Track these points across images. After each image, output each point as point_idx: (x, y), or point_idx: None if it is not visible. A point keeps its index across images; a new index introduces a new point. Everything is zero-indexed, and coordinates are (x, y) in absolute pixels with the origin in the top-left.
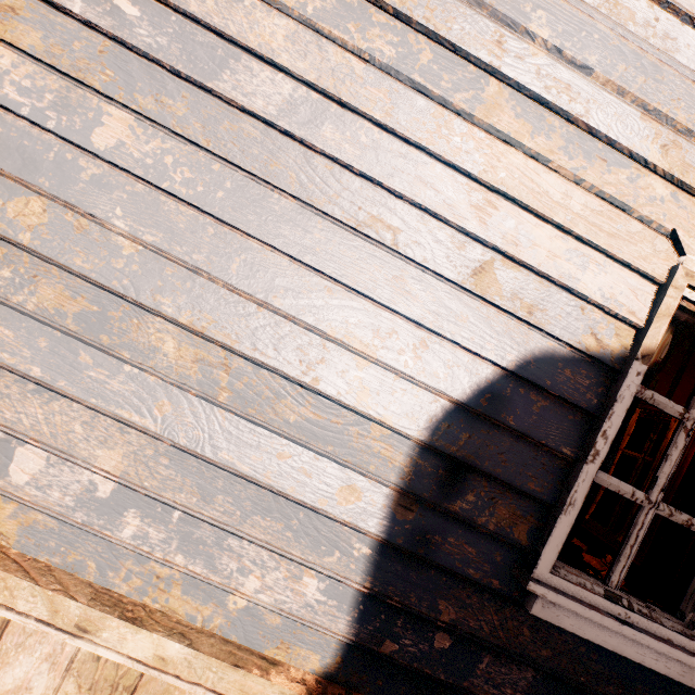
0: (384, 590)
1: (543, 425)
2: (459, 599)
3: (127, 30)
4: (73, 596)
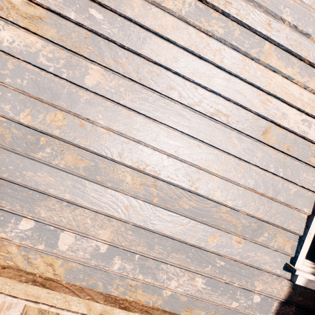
0: (231, 280)
1: (295, 199)
2: (263, 280)
3: (97, 26)
4: (97, 301)
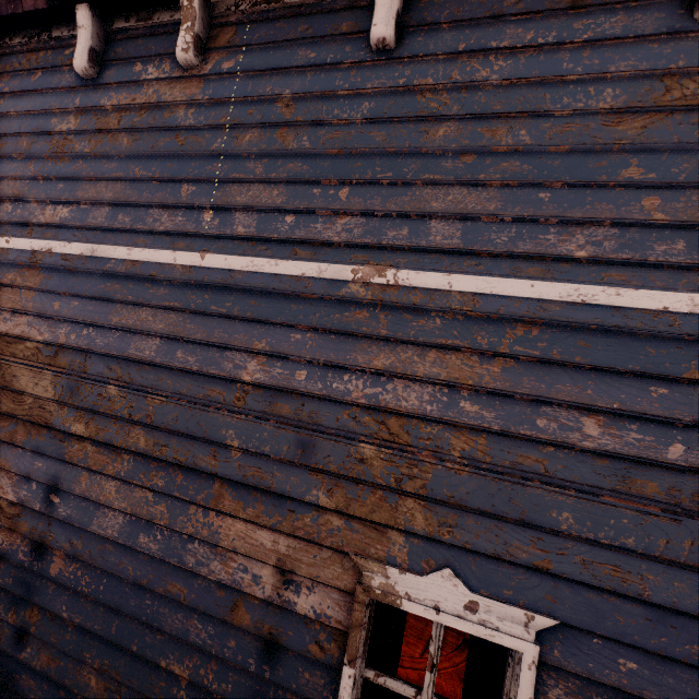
0: None
1: None
2: None
3: (56, 511)
4: None
